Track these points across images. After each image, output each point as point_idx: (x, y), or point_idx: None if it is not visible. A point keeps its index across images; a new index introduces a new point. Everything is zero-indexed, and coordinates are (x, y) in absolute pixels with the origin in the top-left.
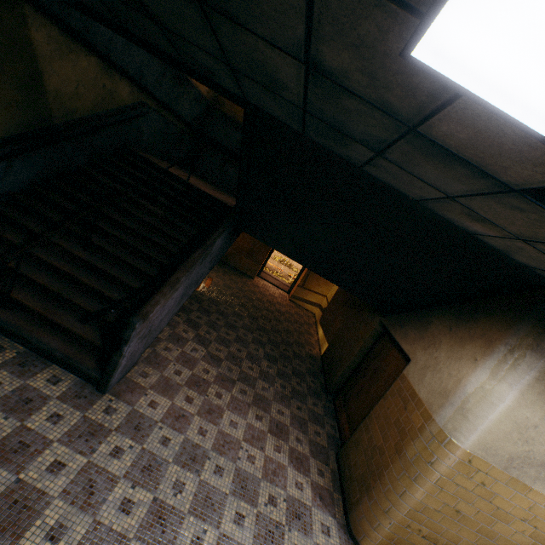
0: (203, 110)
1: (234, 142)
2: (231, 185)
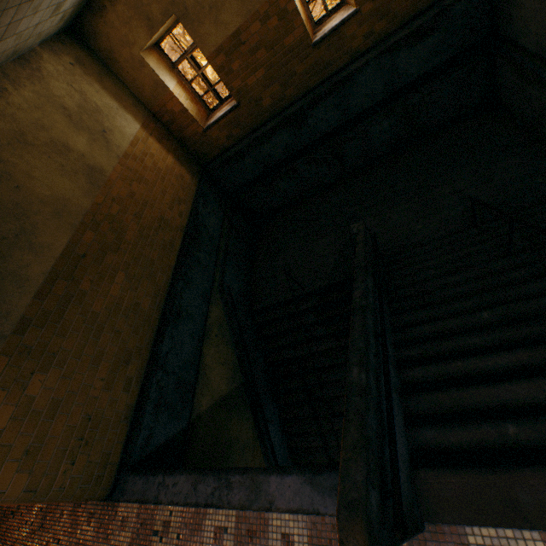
0: (210, 190)
1: (253, 168)
2: (294, 192)
